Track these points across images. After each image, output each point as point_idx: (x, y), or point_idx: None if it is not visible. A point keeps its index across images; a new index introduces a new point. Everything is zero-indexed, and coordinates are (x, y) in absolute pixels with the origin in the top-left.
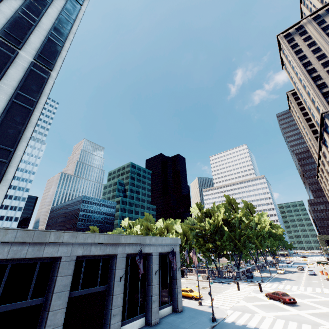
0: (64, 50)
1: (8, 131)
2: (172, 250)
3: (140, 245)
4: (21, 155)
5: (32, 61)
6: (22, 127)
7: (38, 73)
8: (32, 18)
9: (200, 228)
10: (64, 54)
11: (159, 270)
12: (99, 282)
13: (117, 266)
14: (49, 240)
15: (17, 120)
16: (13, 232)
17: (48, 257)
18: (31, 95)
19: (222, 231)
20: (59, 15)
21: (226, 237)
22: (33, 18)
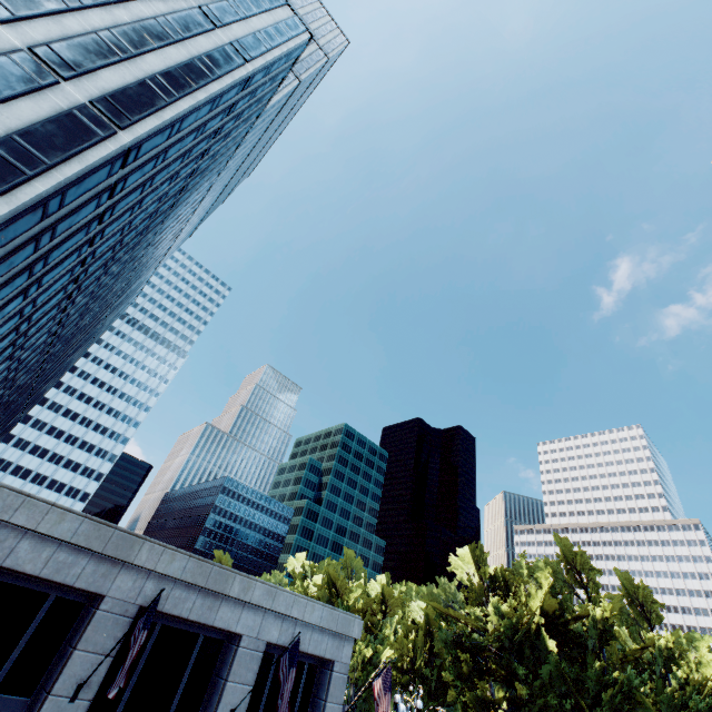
0: (172, 109)
1: None
2: (295, 643)
3: (202, 595)
4: None
5: (82, 104)
6: None
7: (85, 123)
8: (124, 48)
9: (468, 621)
10: (167, 115)
11: (255, 711)
12: (5, 677)
13: (86, 638)
14: None
15: None
16: None
17: None
18: (43, 152)
19: (539, 651)
20: (188, 60)
21: (550, 675)
22: (126, 48)
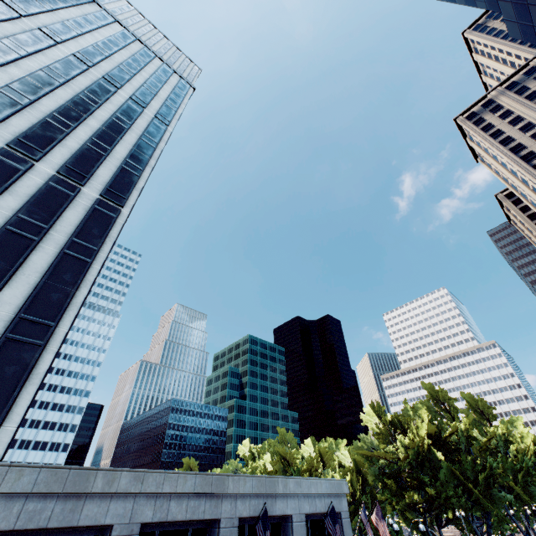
0: (142, 180)
1: (51, 296)
2: (331, 509)
3: (265, 498)
4: (66, 332)
5: (97, 199)
6: (73, 288)
7: (104, 212)
8: (104, 148)
9: (386, 456)
10: (141, 185)
11: None
12: None
13: None
14: (92, 489)
15: (66, 278)
16: (33, 471)
17: (87, 527)
18: (91, 242)
19: (435, 462)
20: (138, 140)
21: (445, 475)
22: (105, 147)
